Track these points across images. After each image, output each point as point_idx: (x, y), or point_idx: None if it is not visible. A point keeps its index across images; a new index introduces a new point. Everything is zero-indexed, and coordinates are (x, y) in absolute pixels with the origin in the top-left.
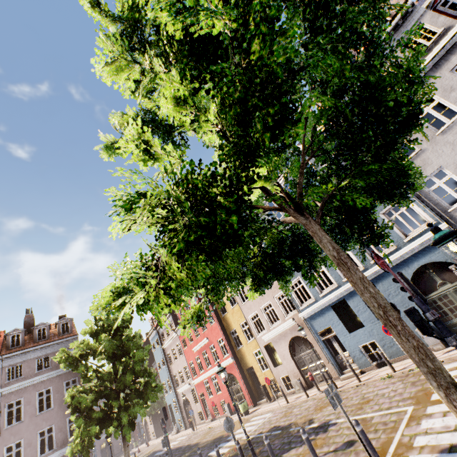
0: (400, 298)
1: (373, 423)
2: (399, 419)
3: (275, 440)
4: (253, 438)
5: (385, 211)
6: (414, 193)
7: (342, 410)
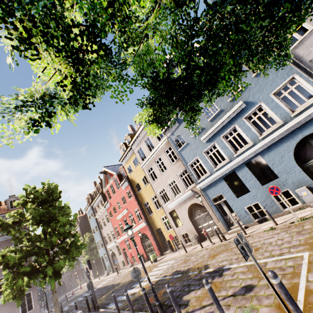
0: (283, 166)
1: (268, 268)
2: (297, 264)
3: (177, 283)
4: (159, 281)
5: (275, 91)
6: (304, 71)
7: (254, 261)
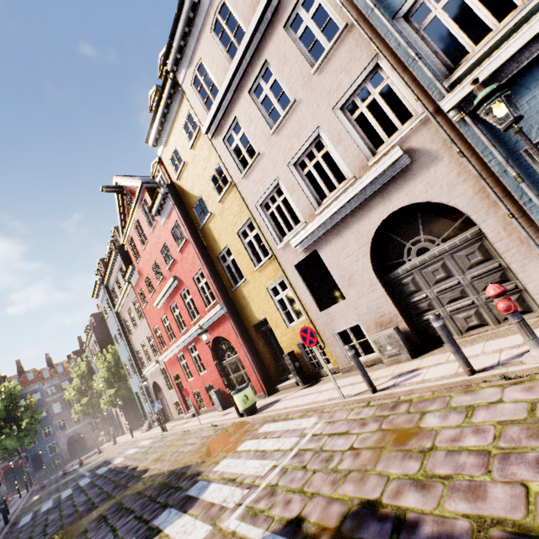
0: None
1: None
2: None
3: None
4: None
5: None
6: None
7: None
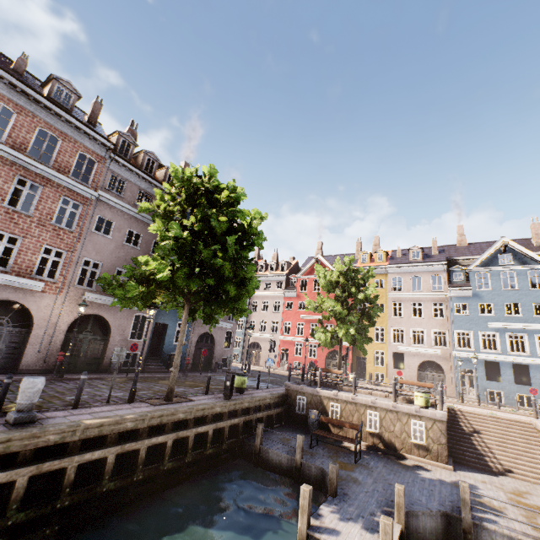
0: None
1: None
2: None
3: None
4: None
5: None
6: None
7: None
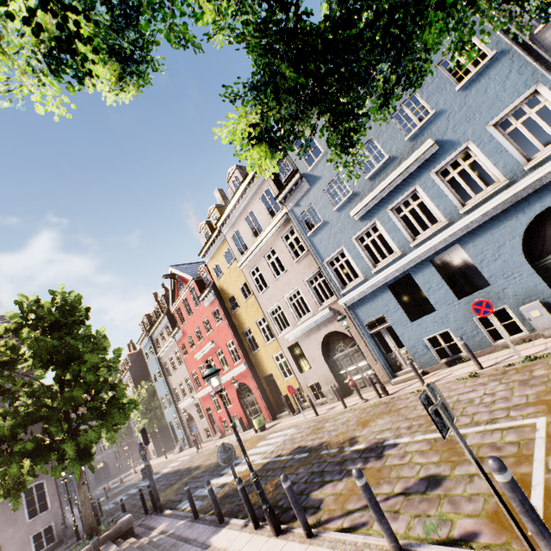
0: (501, 265)
1: (470, 445)
2: (525, 440)
3: (300, 468)
4: (269, 463)
5: (498, 119)
6: None
7: (459, 438)
